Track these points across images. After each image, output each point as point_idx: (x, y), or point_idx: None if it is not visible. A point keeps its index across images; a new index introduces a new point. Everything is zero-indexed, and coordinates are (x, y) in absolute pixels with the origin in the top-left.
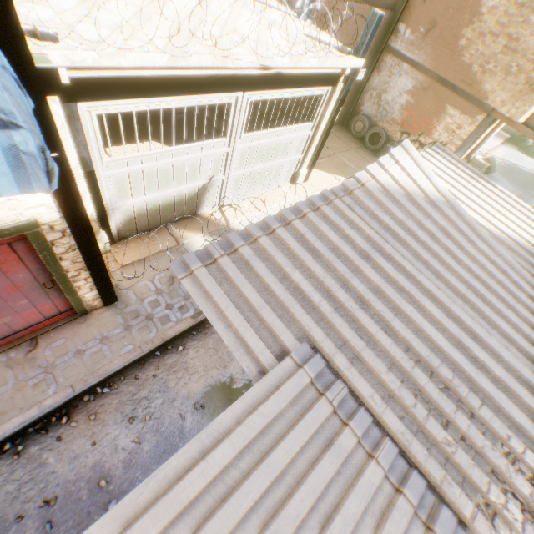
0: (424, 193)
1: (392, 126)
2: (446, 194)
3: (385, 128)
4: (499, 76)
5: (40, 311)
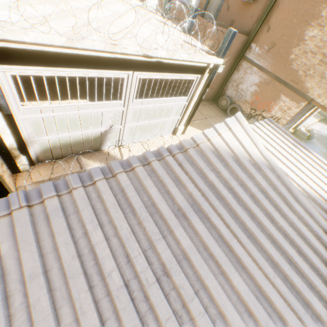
0: (250, 156)
1: (245, 104)
2: (269, 159)
3: (240, 105)
4: (316, 78)
5: None
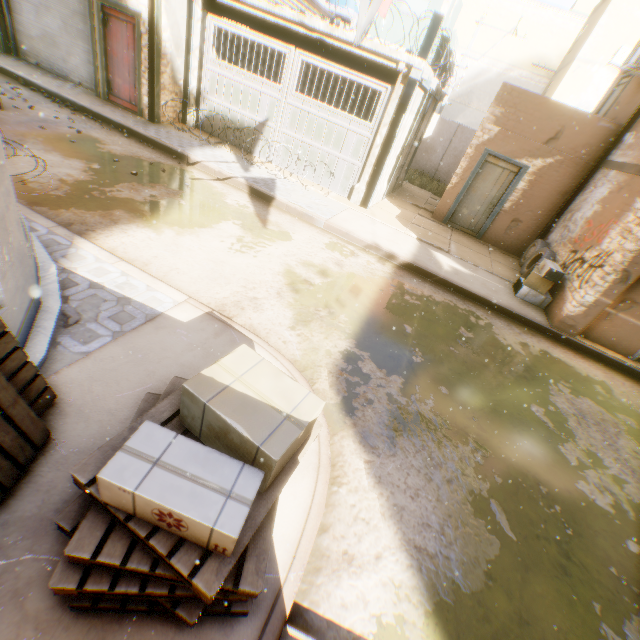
0: None
1: (565, 247)
2: None
3: (557, 252)
4: None
5: (130, 93)
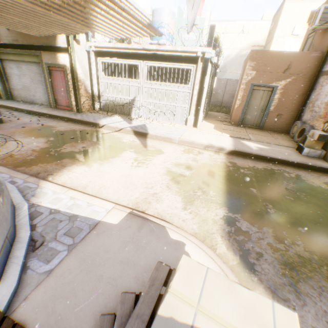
0: None
1: (317, 121)
2: None
3: (313, 125)
4: None
5: (66, 101)
